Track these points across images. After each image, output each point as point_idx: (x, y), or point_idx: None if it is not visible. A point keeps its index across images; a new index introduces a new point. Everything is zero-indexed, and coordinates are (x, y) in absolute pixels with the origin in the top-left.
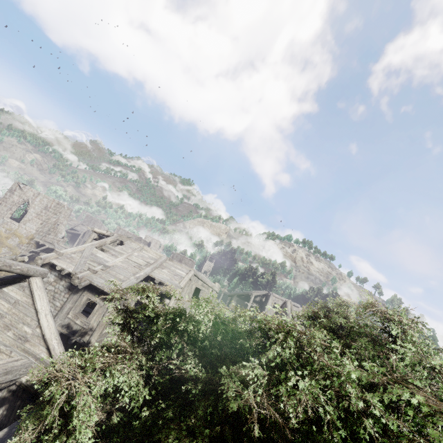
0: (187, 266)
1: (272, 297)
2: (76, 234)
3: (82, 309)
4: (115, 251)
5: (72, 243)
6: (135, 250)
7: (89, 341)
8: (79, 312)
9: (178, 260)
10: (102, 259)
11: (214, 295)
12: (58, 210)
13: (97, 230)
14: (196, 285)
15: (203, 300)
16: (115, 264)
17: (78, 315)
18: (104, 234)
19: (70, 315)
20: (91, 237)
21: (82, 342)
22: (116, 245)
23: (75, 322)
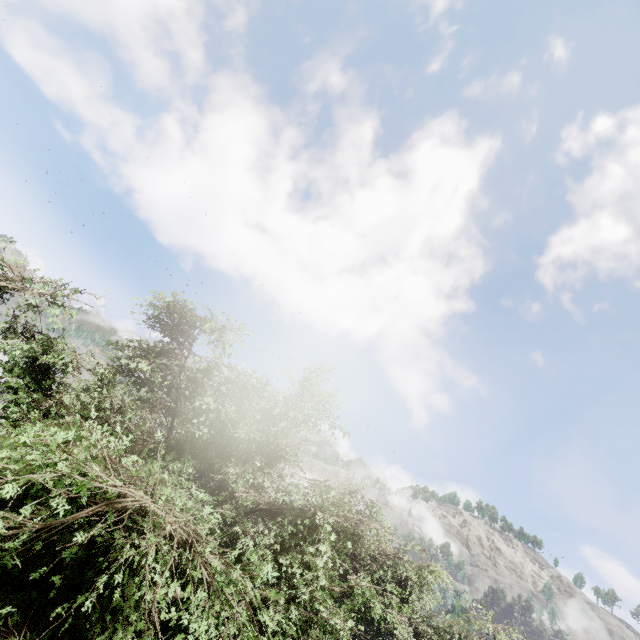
0: None
1: None
2: None
3: None
4: None
5: None
6: None
7: None
8: None
9: None
10: None
11: None
12: None
13: None
14: None
15: None
16: None
17: None
18: None
19: None
20: None
21: None
22: None
23: None
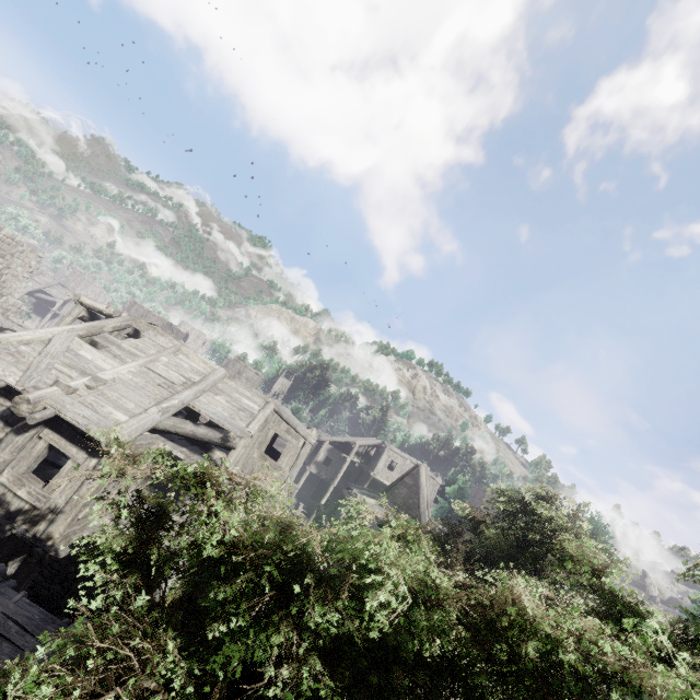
0: (251, 383)
1: (388, 451)
2: (49, 302)
3: (33, 466)
4: (121, 349)
5: (39, 318)
6: (163, 352)
7: (45, 536)
8: (28, 471)
9: (235, 372)
10: (91, 364)
11: (307, 451)
12: (8, 250)
13: (86, 300)
14: (276, 430)
15: (286, 459)
16: (120, 377)
17: (24, 478)
18: (102, 312)
19: (5, 478)
20: (73, 314)
21: (28, 538)
22: (125, 336)
23: (16, 494)
